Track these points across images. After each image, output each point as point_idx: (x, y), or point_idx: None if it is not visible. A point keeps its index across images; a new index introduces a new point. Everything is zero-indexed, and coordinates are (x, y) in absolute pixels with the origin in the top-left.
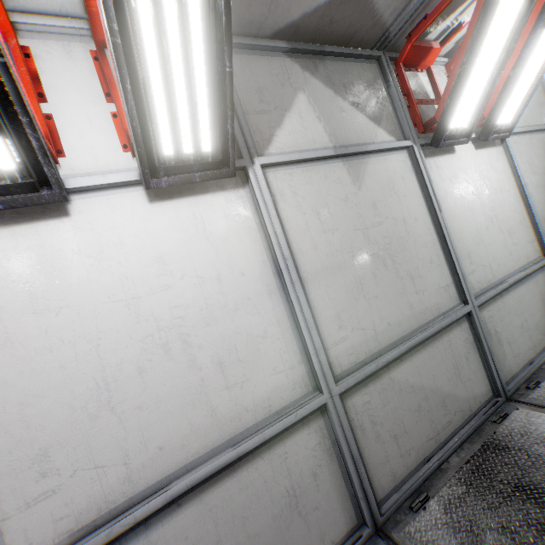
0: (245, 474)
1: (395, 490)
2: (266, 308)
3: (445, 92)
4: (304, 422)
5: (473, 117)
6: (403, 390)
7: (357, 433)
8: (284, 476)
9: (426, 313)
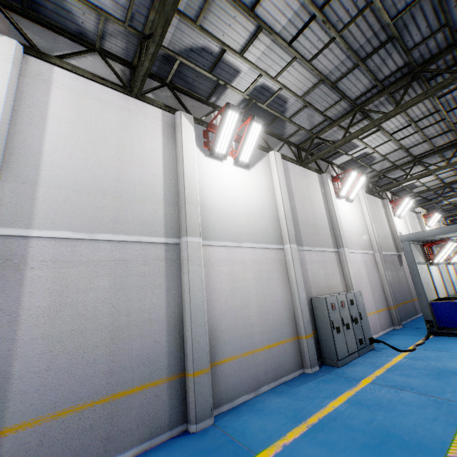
0: None
1: None
2: (441, 283)
3: (451, 257)
4: None
5: (452, 261)
6: None
7: None
8: None
9: (451, 292)
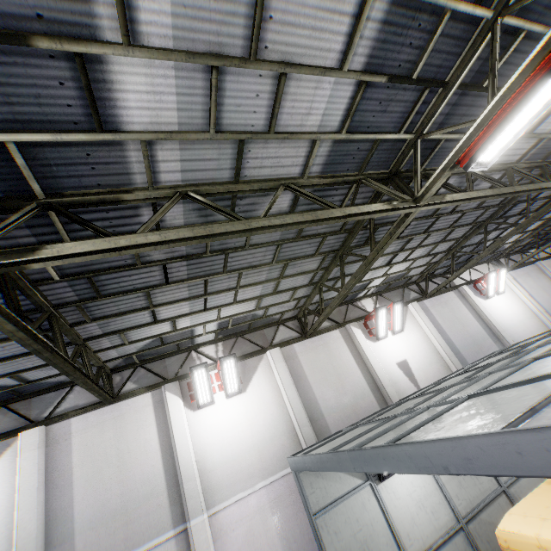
0: (447, 546)
1: None
2: (437, 494)
3: None
4: (457, 531)
5: None
6: (485, 522)
7: (474, 537)
8: (457, 548)
9: (486, 492)
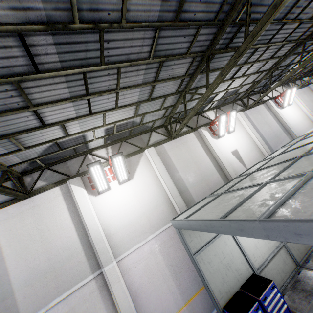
0: (276, 257)
1: (301, 260)
2: None
3: None
4: (281, 248)
5: None
6: None
7: (290, 249)
8: (281, 257)
9: None
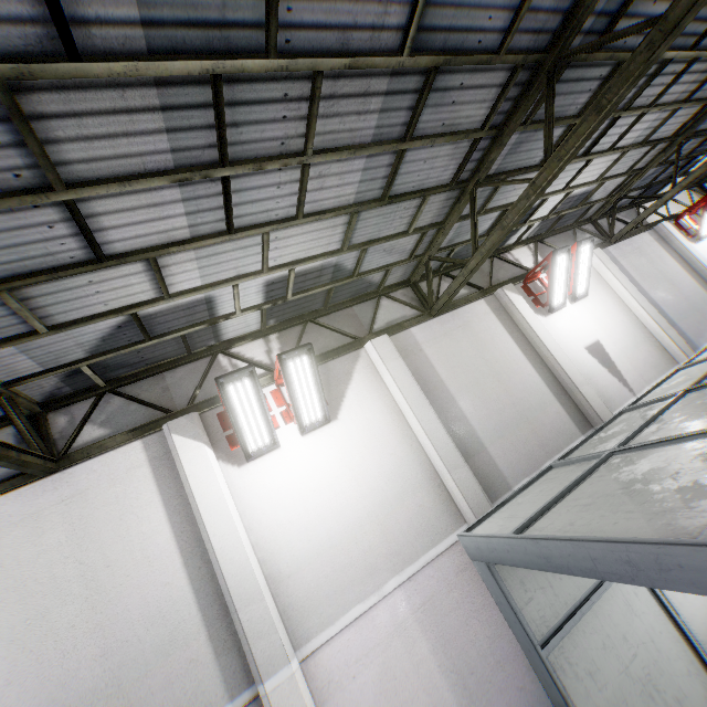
0: None
1: None
2: None
3: None
4: None
5: None
6: None
7: None
8: None
9: None
